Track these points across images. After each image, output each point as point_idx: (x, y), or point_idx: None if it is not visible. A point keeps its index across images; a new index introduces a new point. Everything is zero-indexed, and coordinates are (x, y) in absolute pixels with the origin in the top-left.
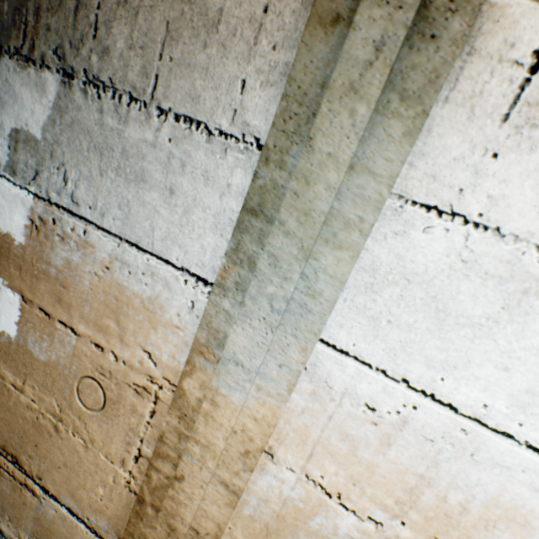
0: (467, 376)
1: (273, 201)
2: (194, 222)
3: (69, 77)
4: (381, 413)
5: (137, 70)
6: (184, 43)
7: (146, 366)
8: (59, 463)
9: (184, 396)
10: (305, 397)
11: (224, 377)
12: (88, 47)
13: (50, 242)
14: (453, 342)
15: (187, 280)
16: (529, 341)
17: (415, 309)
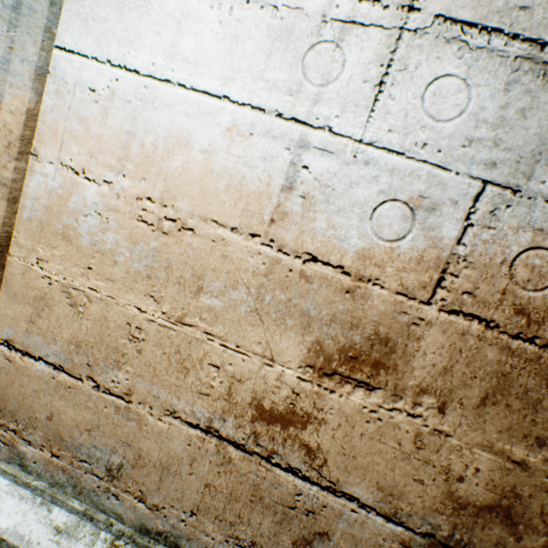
0: (142, 47)
1: None
2: None
3: None
4: (99, 92)
5: None
6: None
7: None
8: None
9: None
10: (53, 98)
11: None
12: None
13: None
14: (130, 24)
15: None
16: (167, 11)
17: (107, 6)
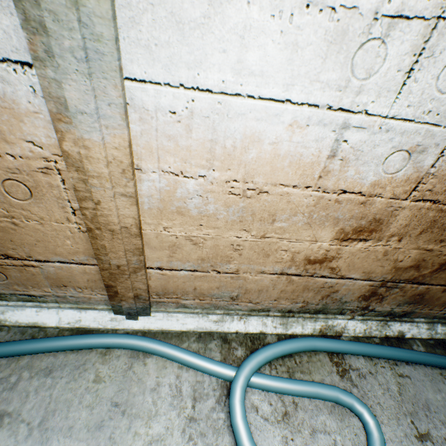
0: (209, 66)
1: None
2: None
3: None
4: (179, 113)
5: None
6: None
7: (37, 153)
8: (34, 243)
9: (70, 156)
10: (138, 125)
11: (81, 127)
12: None
13: None
14: (194, 45)
15: (15, 70)
16: (229, 26)
17: (166, 28)
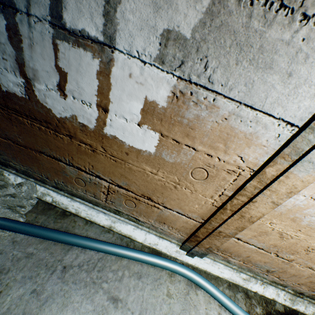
0: None
1: None
2: (299, 93)
3: None
4: None
5: None
6: None
7: (237, 163)
8: (174, 198)
9: (264, 174)
10: None
11: (298, 167)
12: None
13: (186, 106)
14: None
15: (279, 124)
16: None
17: None
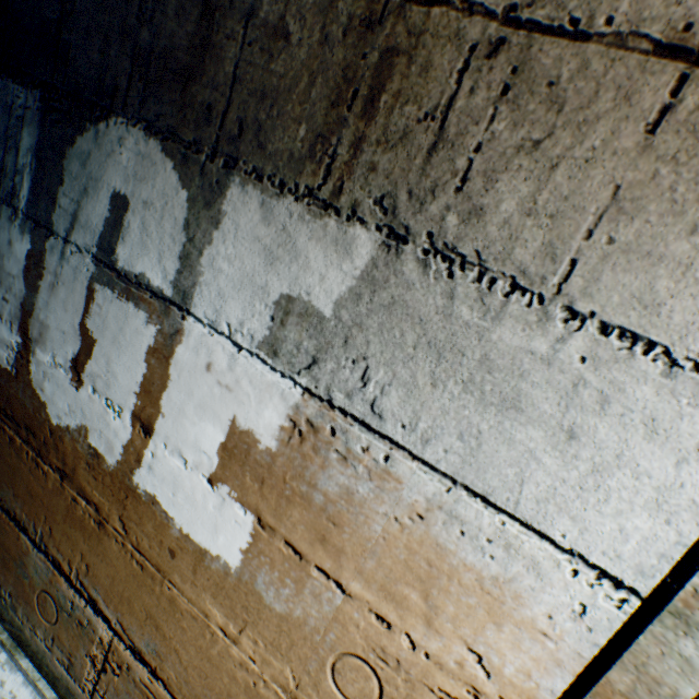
0: None
1: None
2: (611, 489)
3: (397, 238)
4: None
5: (534, 246)
6: (646, 220)
7: (467, 671)
8: None
9: None
10: None
11: None
12: (440, 202)
13: (320, 458)
14: None
15: (577, 571)
16: None
17: None
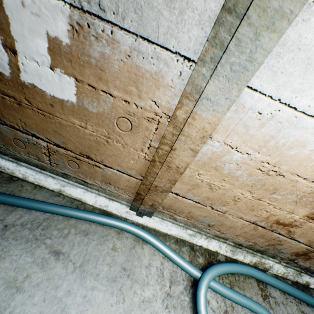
0: (307, 95)
1: (243, 2)
2: (186, 21)
3: None
4: (263, 115)
5: None
6: None
7: (153, 109)
8: (110, 155)
9: (176, 118)
10: (231, 113)
11: (200, 107)
12: None
13: (88, 42)
14: (307, 80)
15: (178, 60)
16: None
17: (296, 65)
